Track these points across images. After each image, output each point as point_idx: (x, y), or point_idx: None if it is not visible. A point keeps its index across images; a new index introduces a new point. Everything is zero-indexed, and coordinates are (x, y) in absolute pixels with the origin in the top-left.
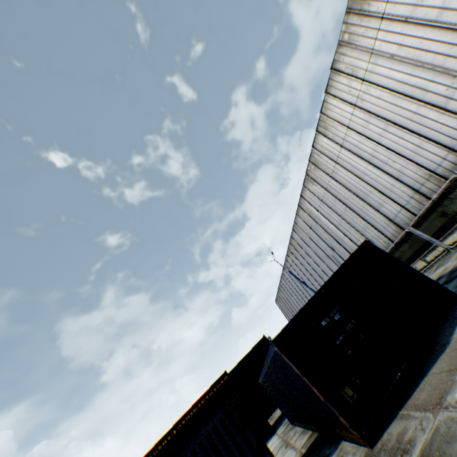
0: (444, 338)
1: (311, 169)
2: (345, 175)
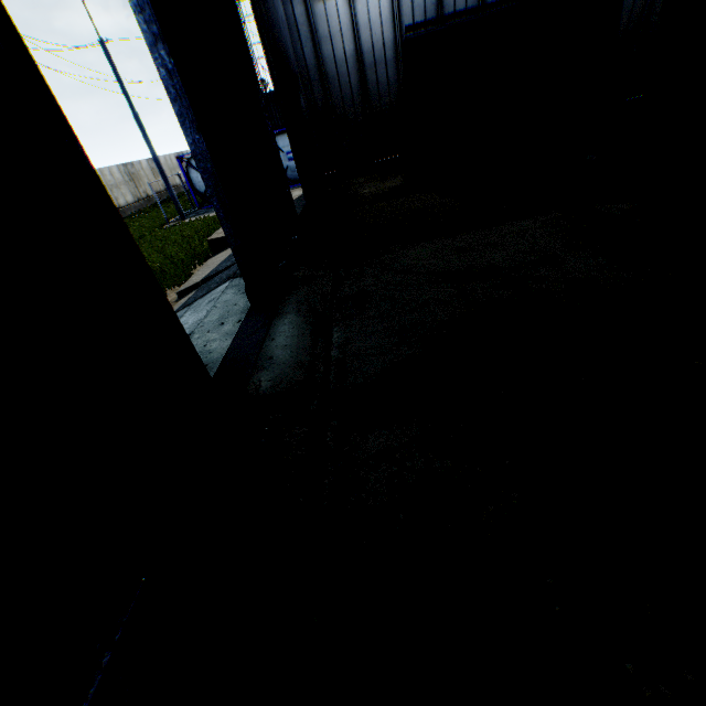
0: None
1: None
2: None
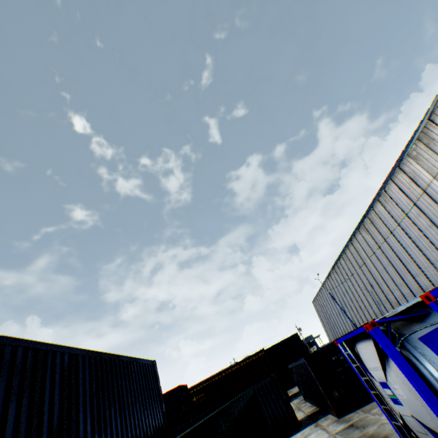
0: None
1: (367, 222)
2: (393, 241)
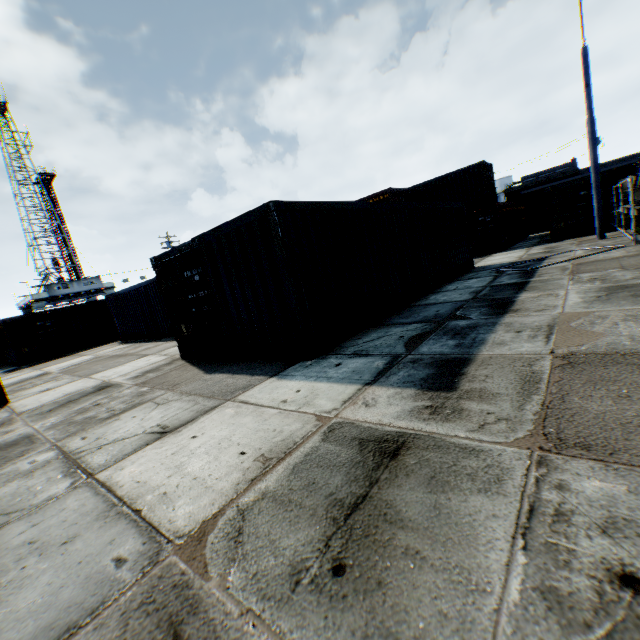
0: (227, 369)
1: None
2: None
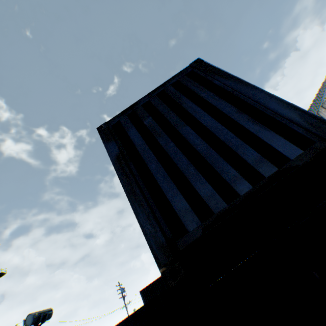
0: None
1: (321, 111)
2: None
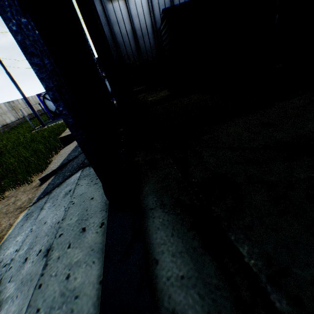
0: None
1: None
2: None
